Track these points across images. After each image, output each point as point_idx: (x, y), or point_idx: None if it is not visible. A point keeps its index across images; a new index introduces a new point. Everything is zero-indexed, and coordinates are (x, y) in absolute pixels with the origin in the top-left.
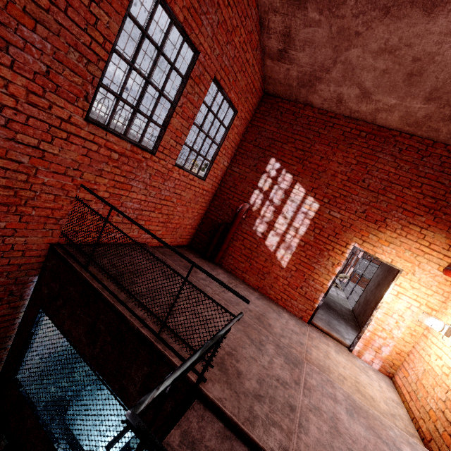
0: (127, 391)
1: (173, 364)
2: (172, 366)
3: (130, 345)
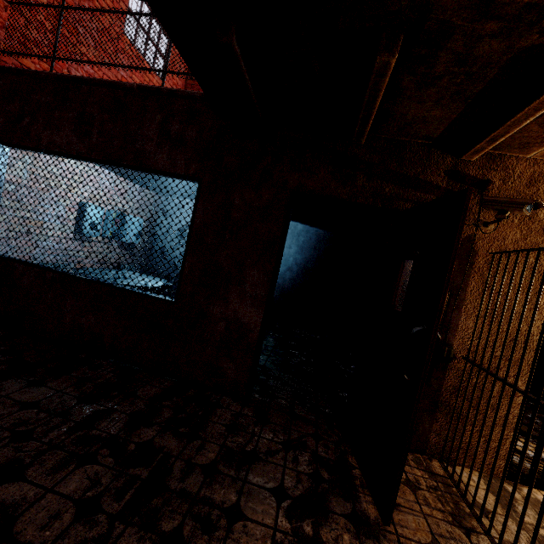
0: (145, 152)
1: (187, 93)
2: (186, 95)
3: (134, 106)
